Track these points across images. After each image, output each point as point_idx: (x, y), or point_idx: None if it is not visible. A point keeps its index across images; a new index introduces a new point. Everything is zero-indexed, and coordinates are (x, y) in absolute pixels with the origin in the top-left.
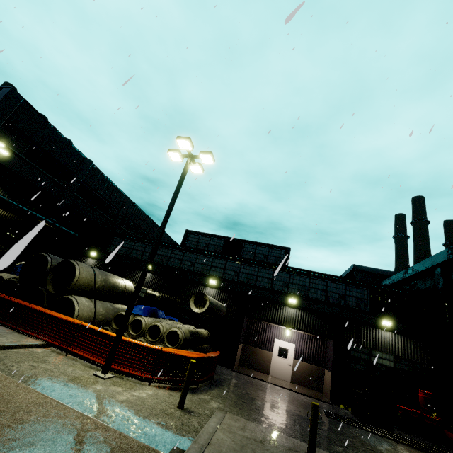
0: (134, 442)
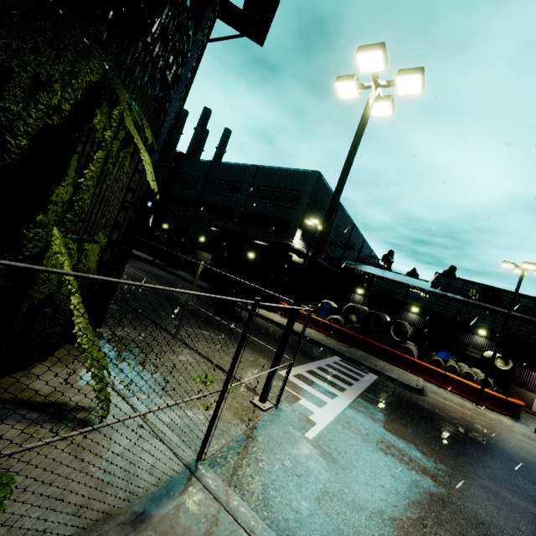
0: None
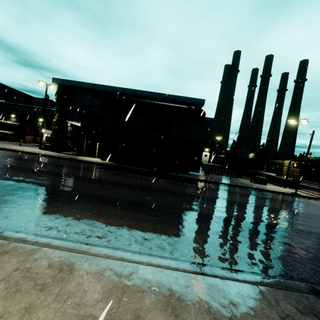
0: None
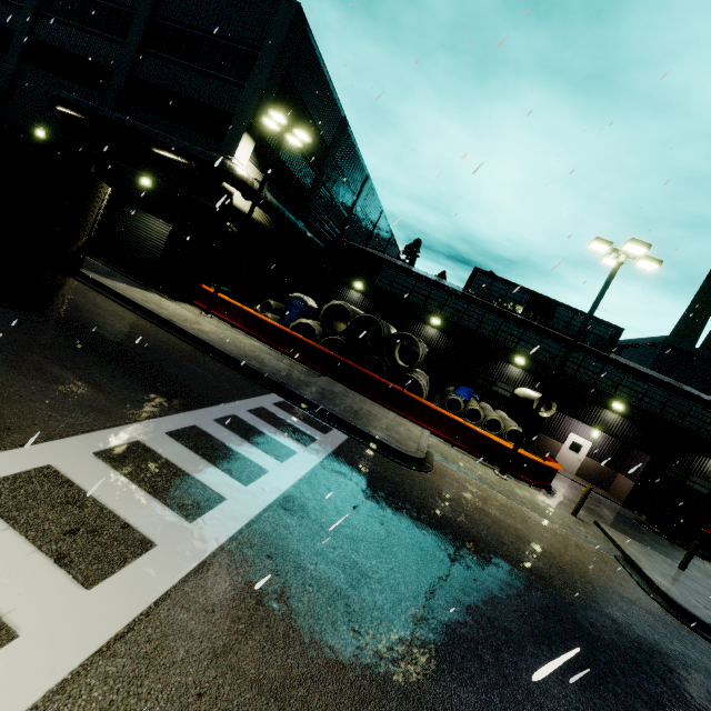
0: (592, 547)
